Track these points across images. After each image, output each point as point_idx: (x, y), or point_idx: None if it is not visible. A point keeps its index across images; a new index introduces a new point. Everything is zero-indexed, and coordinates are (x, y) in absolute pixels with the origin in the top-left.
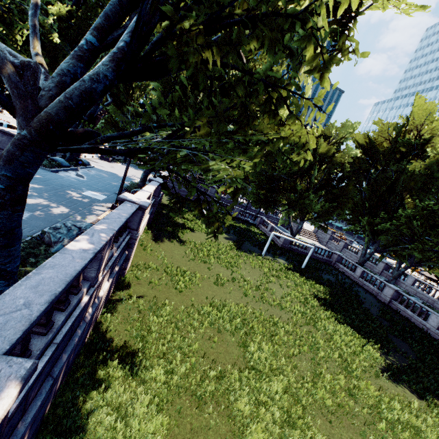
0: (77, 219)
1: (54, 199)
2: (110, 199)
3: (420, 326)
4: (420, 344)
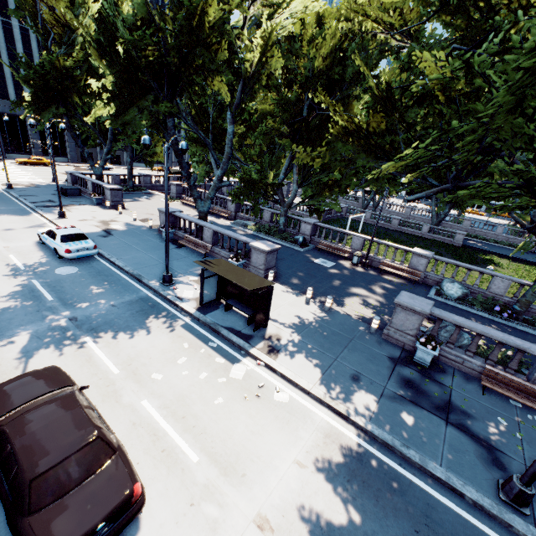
0: (399, 284)
1: (362, 282)
2: (328, 259)
3: (419, 235)
4: (437, 246)
